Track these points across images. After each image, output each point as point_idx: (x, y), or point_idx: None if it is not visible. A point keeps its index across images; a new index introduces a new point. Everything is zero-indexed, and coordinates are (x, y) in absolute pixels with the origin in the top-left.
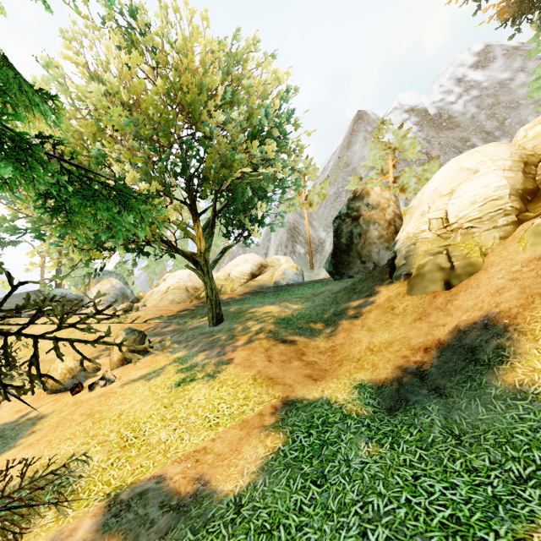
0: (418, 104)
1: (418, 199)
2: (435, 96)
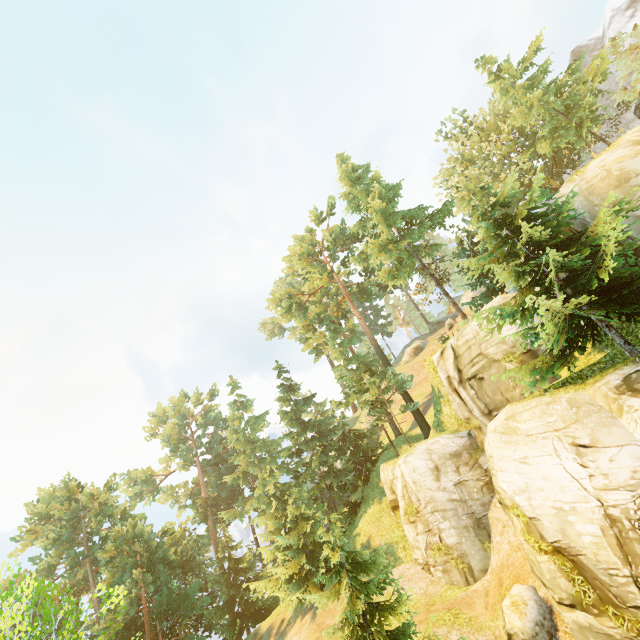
0: None
1: None
2: None
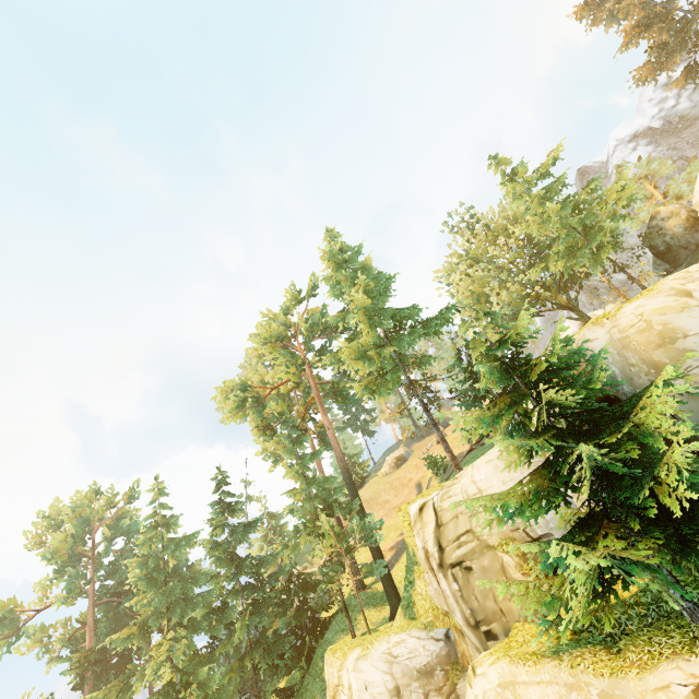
0: (637, 129)
1: (697, 196)
2: (651, 112)
